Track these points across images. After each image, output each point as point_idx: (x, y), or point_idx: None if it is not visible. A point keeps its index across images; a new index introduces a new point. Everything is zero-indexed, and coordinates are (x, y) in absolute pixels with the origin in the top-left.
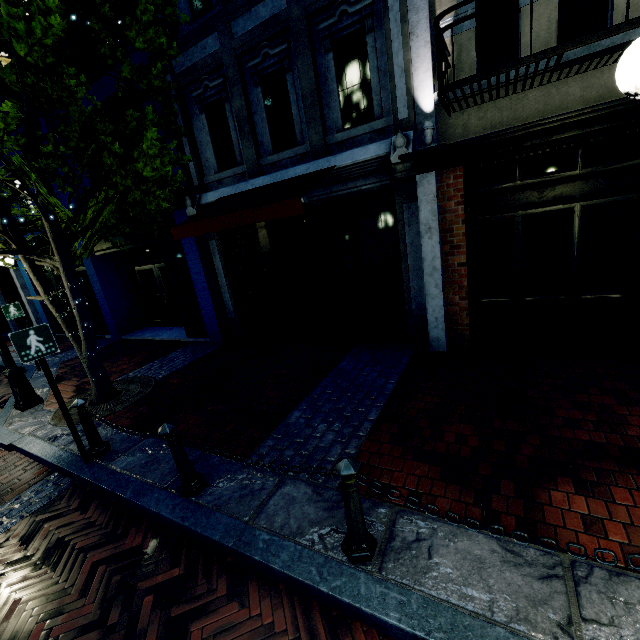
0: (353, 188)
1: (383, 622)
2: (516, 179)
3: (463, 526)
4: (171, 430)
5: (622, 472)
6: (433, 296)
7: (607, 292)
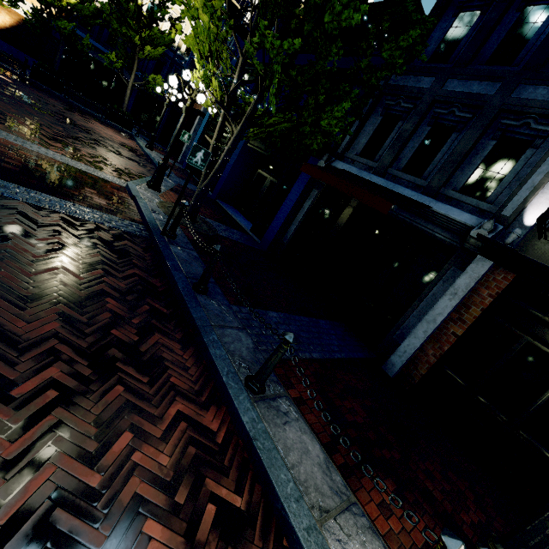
0: (430, 229)
1: (239, 416)
2: (547, 315)
3: (313, 434)
4: (220, 250)
5: (432, 519)
6: (417, 336)
7: (542, 446)
